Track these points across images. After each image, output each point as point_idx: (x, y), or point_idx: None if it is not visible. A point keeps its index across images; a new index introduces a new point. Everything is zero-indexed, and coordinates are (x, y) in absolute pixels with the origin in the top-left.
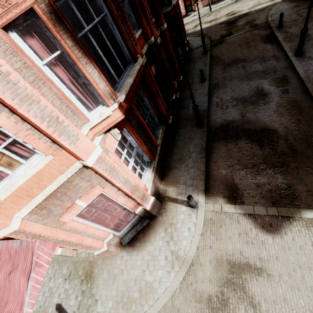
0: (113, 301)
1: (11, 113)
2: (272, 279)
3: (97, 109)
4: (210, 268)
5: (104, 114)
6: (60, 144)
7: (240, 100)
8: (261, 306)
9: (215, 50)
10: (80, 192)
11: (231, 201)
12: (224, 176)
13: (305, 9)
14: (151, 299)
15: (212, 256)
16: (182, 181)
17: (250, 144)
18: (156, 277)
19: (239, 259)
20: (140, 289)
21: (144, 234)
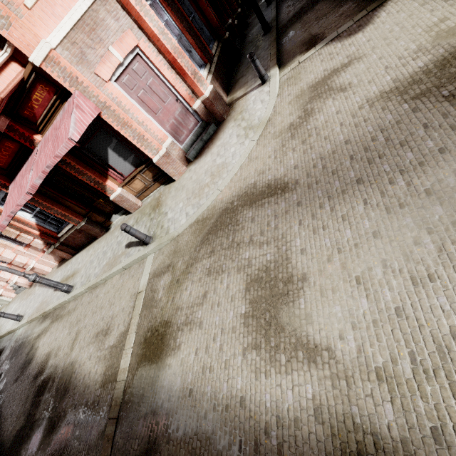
0: (184, 200)
1: None
2: (363, 58)
3: None
4: (289, 108)
5: None
6: None
7: None
8: (352, 83)
9: None
10: (111, 36)
11: (309, 49)
12: (300, 41)
13: None
14: (225, 172)
15: (291, 98)
16: (250, 79)
17: None
18: (229, 155)
19: (323, 76)
20: (212, 174)
21: (211, 141)
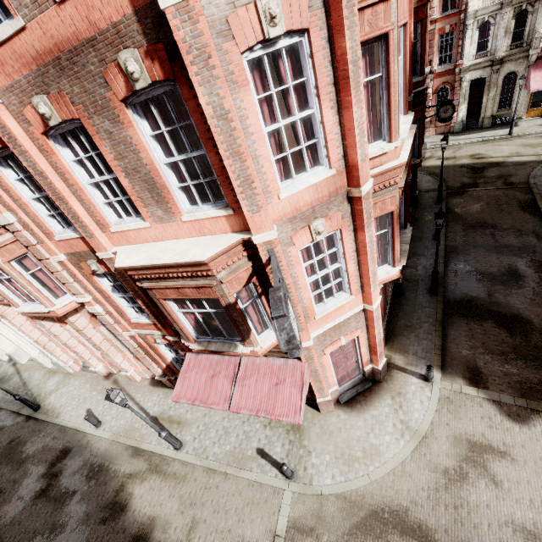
0: (331, 455)
1: (357, 265)
2: (516, 463)
3: (383, 267)
4: (446, 444)
5: (392, 273)
6: (366, 289)
7: (487, 275)
8: (503, 484)
9: (454, 201)
10: (347, 331)
11: (472, 384)
12: (465, 357)
13: None
14: (377, 460)
15: (449, 432)
16: (411, 351)
17: (497, 329)
18: (383, 441)
19: (480, 441)
20: (364, 449)
21: (365, 398)
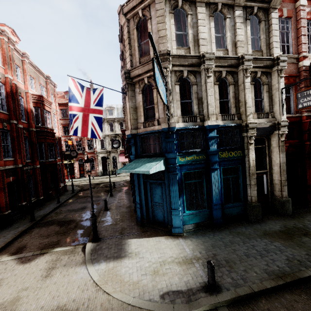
0: None
1: None
2: None
3: None
4: None
5: None
6: None
7: (71, 210)
8: None
9: (81, 192)
10: None
11: (12, 254)
12: (22, 243)
13: (128, 184)
14: None
15: None
16: None
17: (56, 226)
18: None
19: None
20: None
21: None
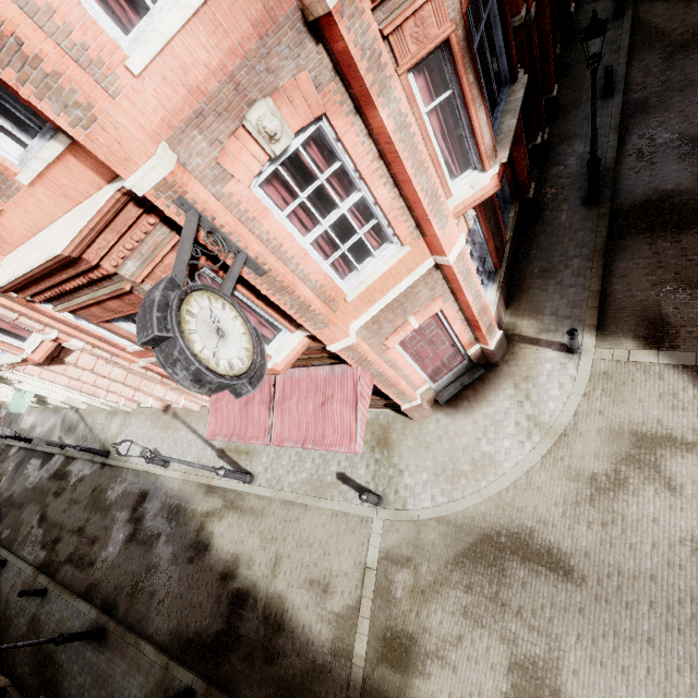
0: (429, 472)
1: (393, 187)
2: None
3: (463, 177)
4: (597, 441)
5: (479, 185)
6: (427, 230)
7: None
8: (685, 489)
9: (649, 2)
10: (417, 306)
11: (649, 345)
12: (641, 303)
13: None
14: (492, 473)
15: (603, 424)
16: (549, 310)
17: None
18: (500, 448)
19: (654, 431)
20: (473, 461)
21: (474, 391)
